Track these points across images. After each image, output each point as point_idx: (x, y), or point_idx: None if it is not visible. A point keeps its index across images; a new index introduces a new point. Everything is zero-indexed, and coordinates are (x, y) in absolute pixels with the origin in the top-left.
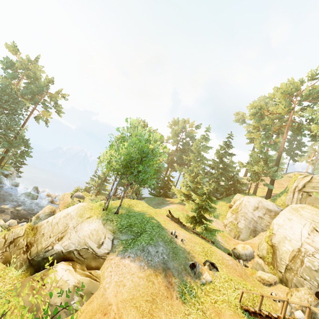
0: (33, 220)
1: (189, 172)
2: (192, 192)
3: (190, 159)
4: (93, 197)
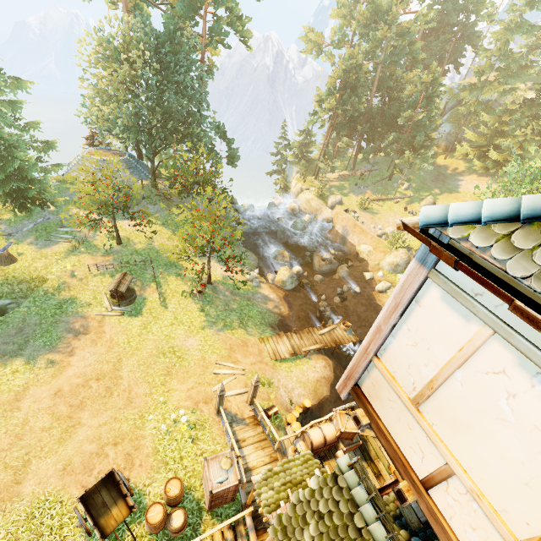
0: (385, 267)
1: (497, 113)
2: (509, 156)
3: (482, 70)
4: (318, 183)
